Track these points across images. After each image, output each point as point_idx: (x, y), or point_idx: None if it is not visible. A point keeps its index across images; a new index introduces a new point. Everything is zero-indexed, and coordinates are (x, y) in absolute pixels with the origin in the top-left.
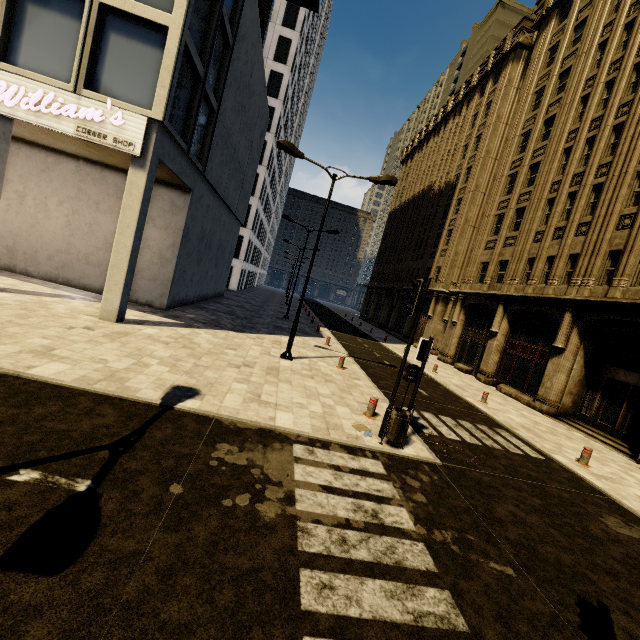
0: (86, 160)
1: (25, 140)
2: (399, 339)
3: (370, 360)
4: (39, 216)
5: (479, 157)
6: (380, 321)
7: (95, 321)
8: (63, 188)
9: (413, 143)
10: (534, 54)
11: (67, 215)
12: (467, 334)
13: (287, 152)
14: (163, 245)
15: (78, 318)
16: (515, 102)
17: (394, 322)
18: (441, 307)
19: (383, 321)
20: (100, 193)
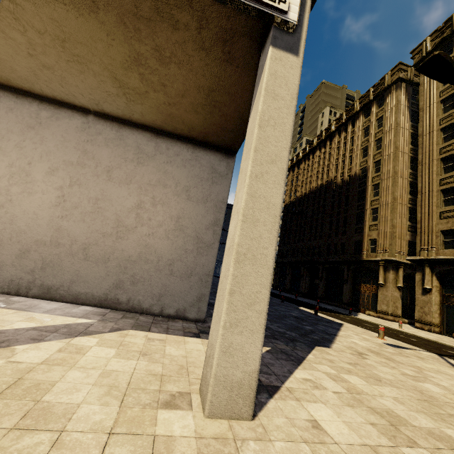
0: (97, 115)
1: (9, 88)
2: (340, 307)
3: (449, 354)
4: (13, 190)
5: (388, 152)
6: (303, 291)
7: (218, 442)
8: (59, 150)
9: (297, 156)
10: (424, 79)
11: (60, 187)
12: (450, 300)
13: (432, 75)
14: (200, 224)
15: (173, 450)
16: (406, 114)
17: (323, 291)
18: (393, 275)
19: (305, 290)
20: (114, 157)
